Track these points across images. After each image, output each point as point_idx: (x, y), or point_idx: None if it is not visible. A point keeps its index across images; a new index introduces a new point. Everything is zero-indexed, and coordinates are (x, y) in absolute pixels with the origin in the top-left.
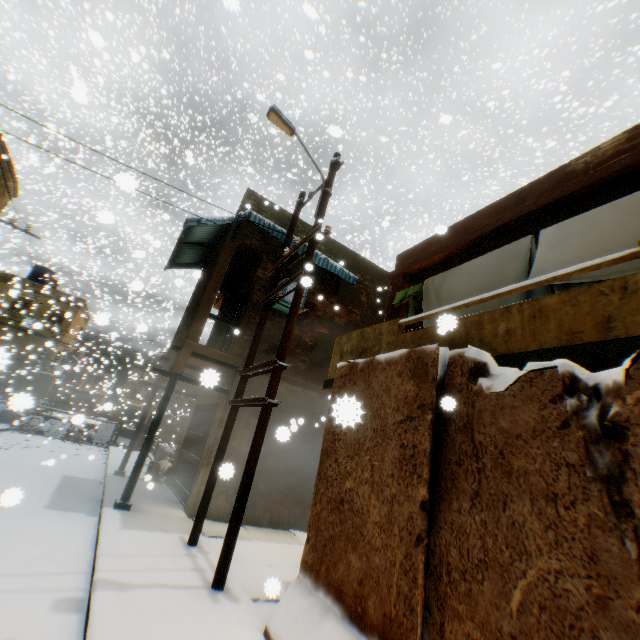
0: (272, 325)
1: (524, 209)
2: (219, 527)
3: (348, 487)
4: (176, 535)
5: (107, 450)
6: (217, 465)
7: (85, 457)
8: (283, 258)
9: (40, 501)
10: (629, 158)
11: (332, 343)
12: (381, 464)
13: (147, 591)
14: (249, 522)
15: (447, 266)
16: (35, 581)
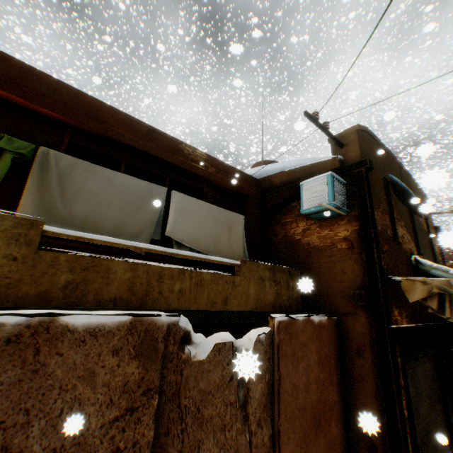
0: None
1: (154, 150)
2: None
3: None
4: None
5: None
6: None
7: None
8: None
9: None
10: (206, 174)
11: None
12: None
13: None
14: None
15: (51, 129)
16: None
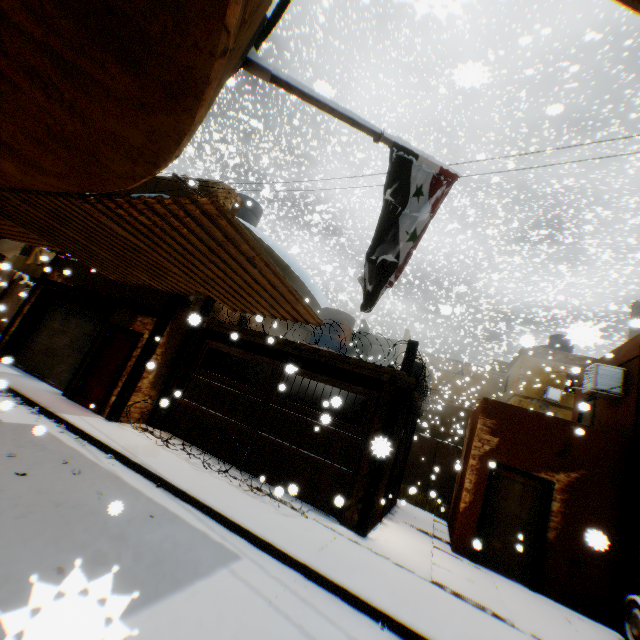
0: None
1: None
2: None
3: None
4: None
5: None
6: None
7: None
8: None
9: None
10: None
11: None
12: None
13: None
14: None
15: None
16: None
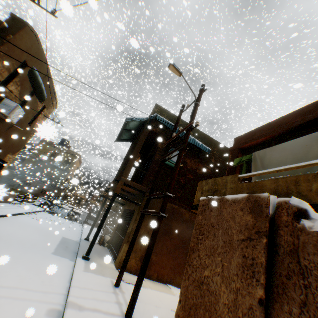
0: (164, 172)
1: None
2: (131, 277)
3: (206, 274)
4: (109, 279)
5: (82, 225)
6: (132, 244)
7: (73, 228)
8: (172, 138)
9: (50, 249)
10: None
11: (195, 183)
12: (229, 265)
13: (91, 313)
14: (146, 276)
15: (266, 145)
16: (40, 296)
